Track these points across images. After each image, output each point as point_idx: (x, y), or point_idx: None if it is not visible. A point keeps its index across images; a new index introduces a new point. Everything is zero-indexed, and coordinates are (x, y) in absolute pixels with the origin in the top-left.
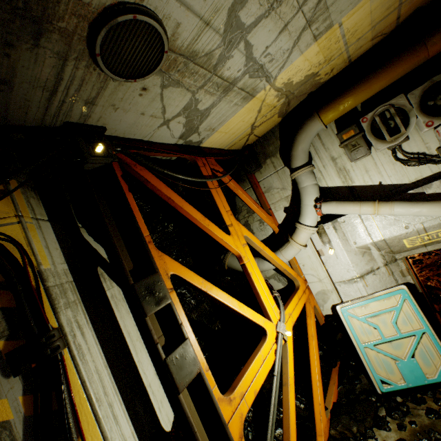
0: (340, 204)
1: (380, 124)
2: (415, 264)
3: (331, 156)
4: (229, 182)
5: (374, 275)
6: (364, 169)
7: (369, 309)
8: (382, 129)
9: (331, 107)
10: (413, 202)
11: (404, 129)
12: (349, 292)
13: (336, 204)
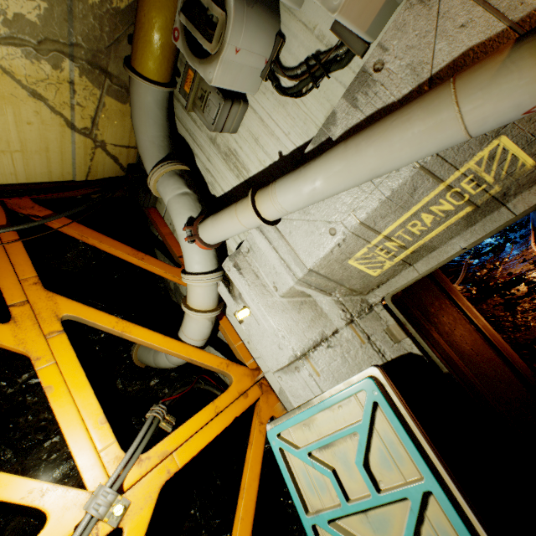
0: (215, 218)
1: (189, 25)
2: (531, 295)
3: (210, 137)
4: (67, 229)
5: (330, 349)
6: (252, 139)
7: (316, 429)
8: (194, 33)
9: (136, 42)
10: (299, 169)
11: (219, 10)
12: (296, 390)
13: (211, 220)
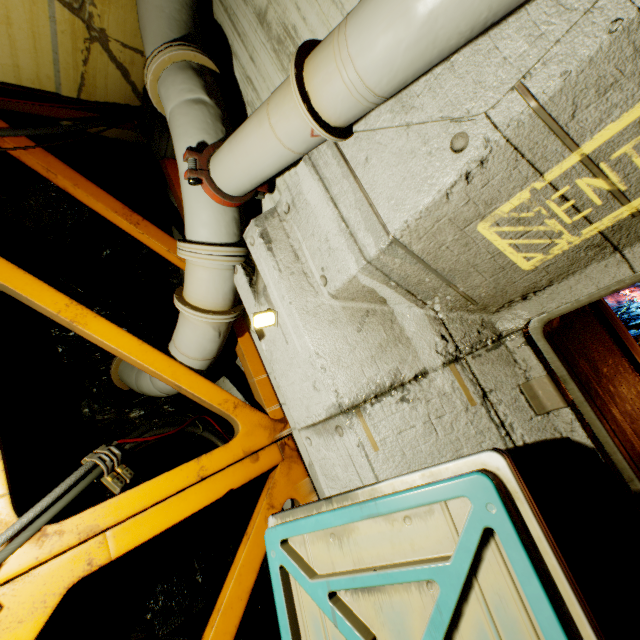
0: (234, 134)
1: None
2: None
3: (258, 12)
4: (25, 155)
5: (405, 405)
6: None
7: (354, 549)
8: None
9: None
10: None
11: None
12: (331, 466)
13: (229, 139)
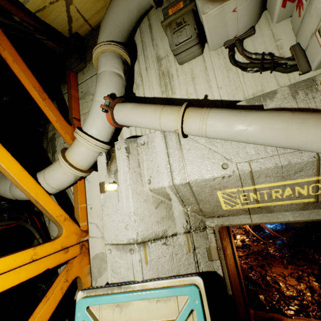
0: (137, 105)
1: None
2: (244, 248)
3: (158, 55)
4: None
5: (165, 246)
6: (190, 75)
7: (128, 314)
8: None
9: None
10: (239, 110)
11: None
12: (119, 267)
13: (133, 105)
